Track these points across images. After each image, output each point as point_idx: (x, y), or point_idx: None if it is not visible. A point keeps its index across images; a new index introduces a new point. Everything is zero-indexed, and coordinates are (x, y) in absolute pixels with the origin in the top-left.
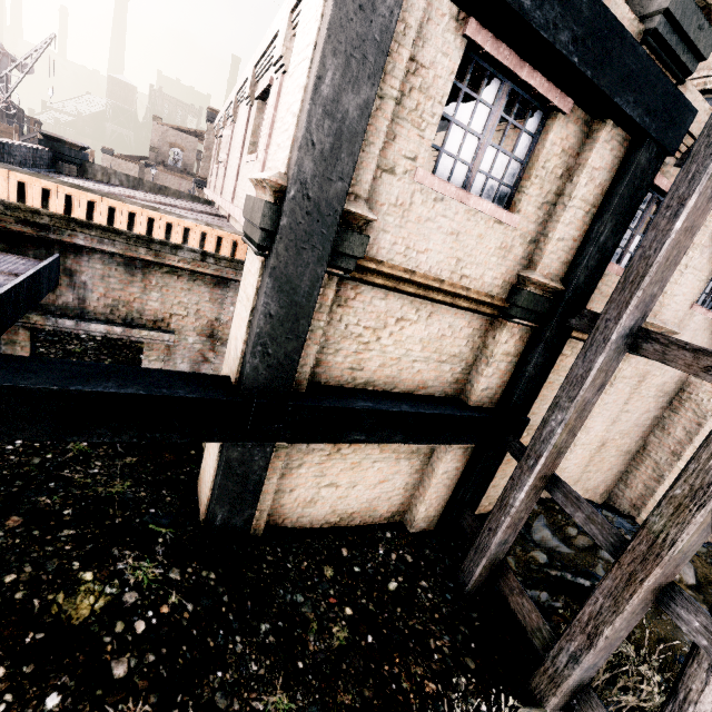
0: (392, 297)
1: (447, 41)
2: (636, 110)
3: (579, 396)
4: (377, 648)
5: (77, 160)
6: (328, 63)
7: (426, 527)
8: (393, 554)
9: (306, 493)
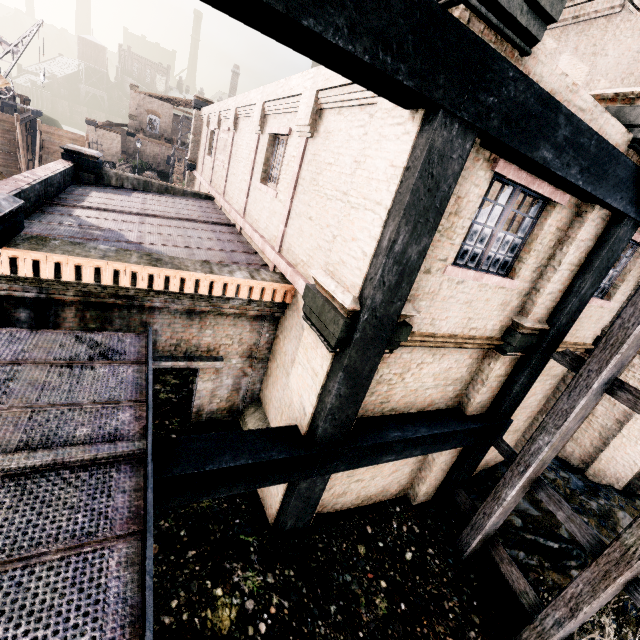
0: (416, 350)
1: (479, 176)
2: (622, 203)
3: (563, 426)
4: (409, 613)
5: (94, 170)
6: (401, 230)
7: (425, 499)
8: (404, 527)
9: (340, 488)
